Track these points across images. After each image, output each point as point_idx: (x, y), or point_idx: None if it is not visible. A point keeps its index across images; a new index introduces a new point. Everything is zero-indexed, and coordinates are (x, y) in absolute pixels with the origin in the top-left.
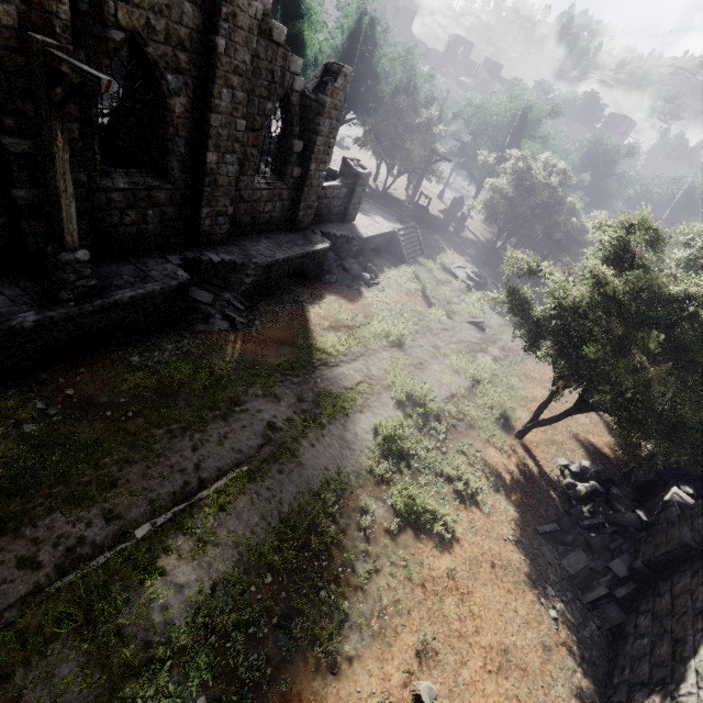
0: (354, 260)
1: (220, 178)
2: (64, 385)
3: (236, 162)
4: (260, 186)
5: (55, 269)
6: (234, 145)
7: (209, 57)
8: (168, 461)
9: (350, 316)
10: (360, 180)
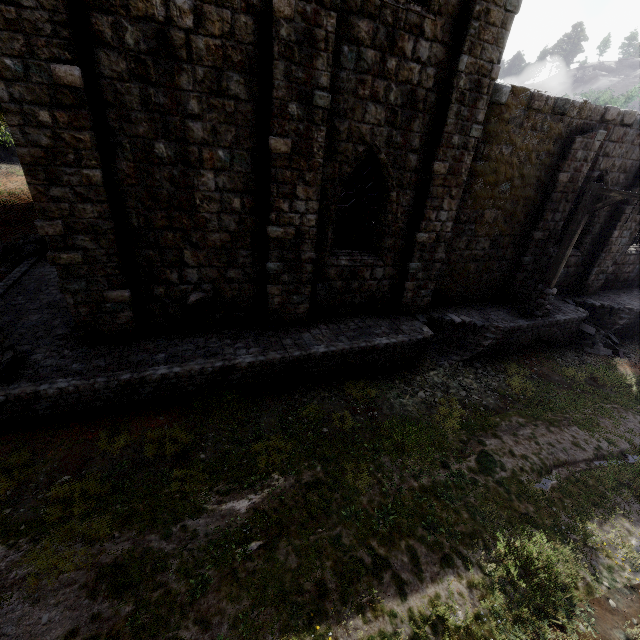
0: None
1: (613, 247)
2: (529, 364)
3: (627, 235)
4: (630, 252)
5: (536, 298)
6: (631, 224)
7: (636, 173)
8: (626, 425)
9: None
10: None
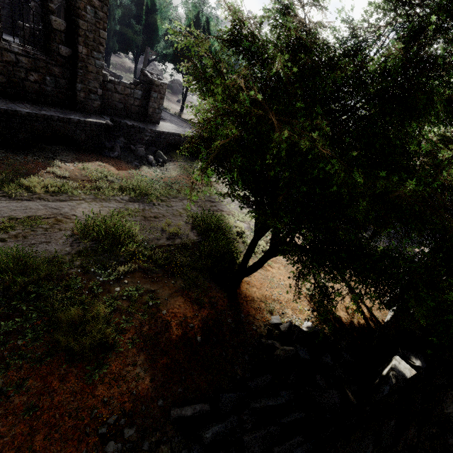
0: (142, 145)
1: None
2: None
3: None
4: (13, 49)
5: None
6: None
7: None
8: None
9: (105, 176)
10: (155, 87)
